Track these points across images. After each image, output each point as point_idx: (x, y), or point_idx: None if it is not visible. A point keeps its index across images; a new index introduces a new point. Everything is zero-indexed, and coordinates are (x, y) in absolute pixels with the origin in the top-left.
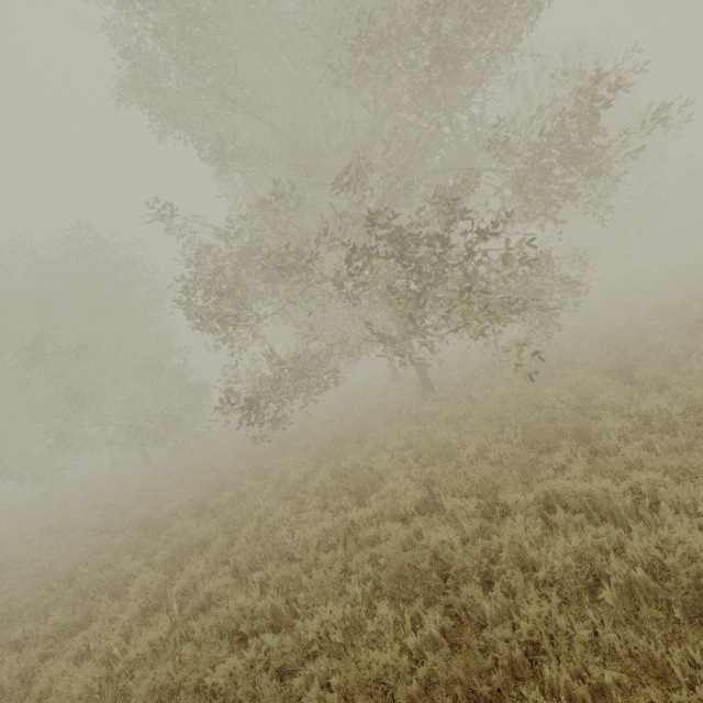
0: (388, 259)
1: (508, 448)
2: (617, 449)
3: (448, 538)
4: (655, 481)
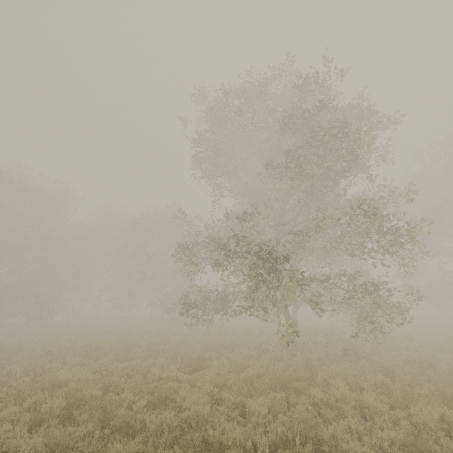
0: (245, 259)
1: (266, 381)
2: (306, 407)
3: (185, 394)
4: (285, 422)
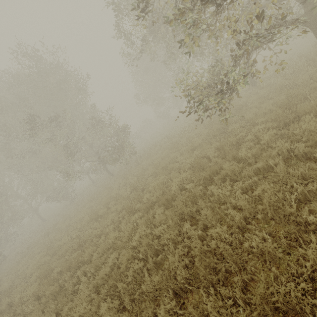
0: None
1: None
2: None
3: None
4: None
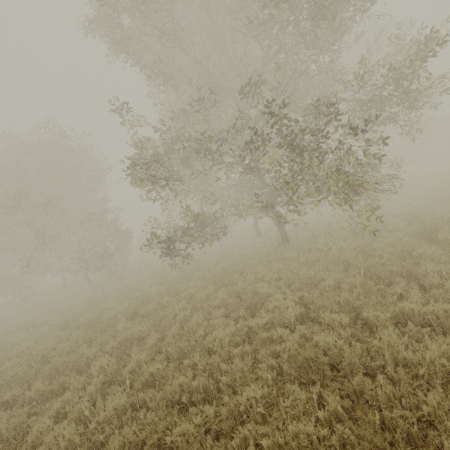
0: (280, 148)
1: (356, 281)
2: (439, 285)
3: (334, 341)
4: None
